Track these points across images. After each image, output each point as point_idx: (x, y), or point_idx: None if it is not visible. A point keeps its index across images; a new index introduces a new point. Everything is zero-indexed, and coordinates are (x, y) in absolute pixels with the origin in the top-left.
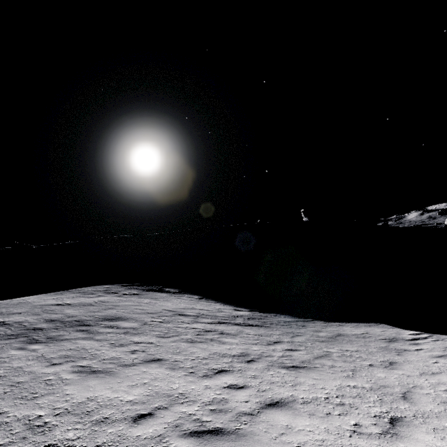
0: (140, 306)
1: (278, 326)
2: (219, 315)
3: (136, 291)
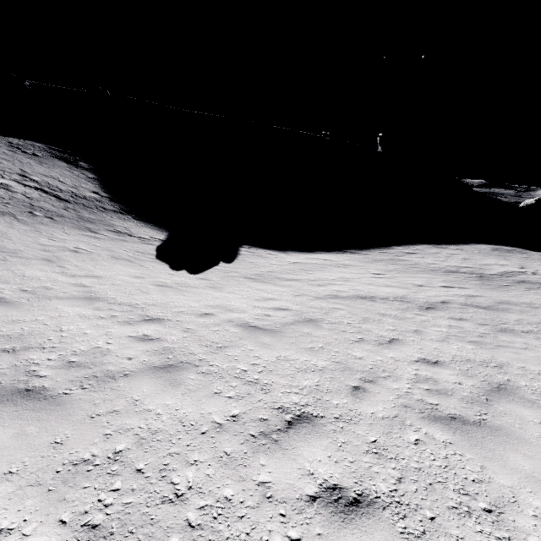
0: (6, 161)
1: (78, 205)
2: (61, 188)
3: (44, 154)
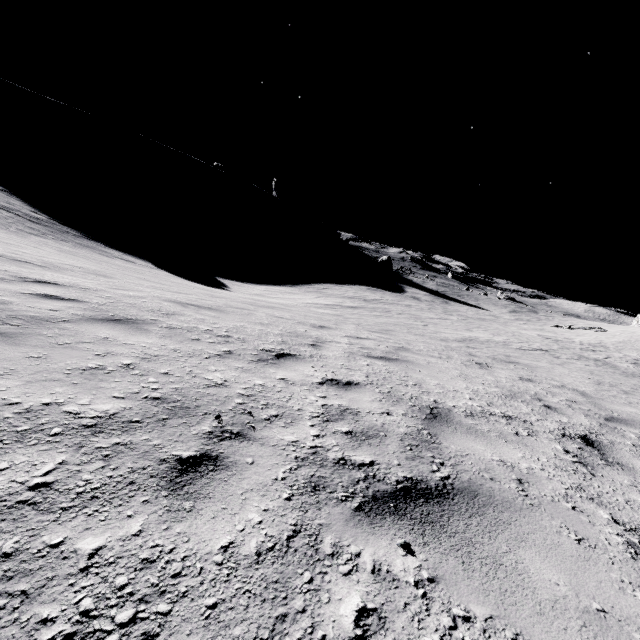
0: None
1: (50, 228)
2: (2, 204)
3: None
